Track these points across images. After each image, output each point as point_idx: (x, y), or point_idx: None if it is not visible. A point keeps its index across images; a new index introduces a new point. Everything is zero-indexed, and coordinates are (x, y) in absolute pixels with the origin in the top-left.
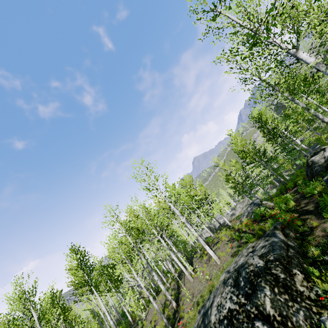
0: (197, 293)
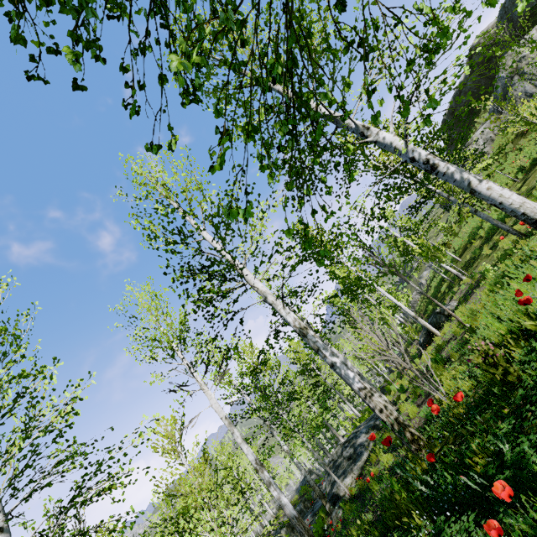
0: None
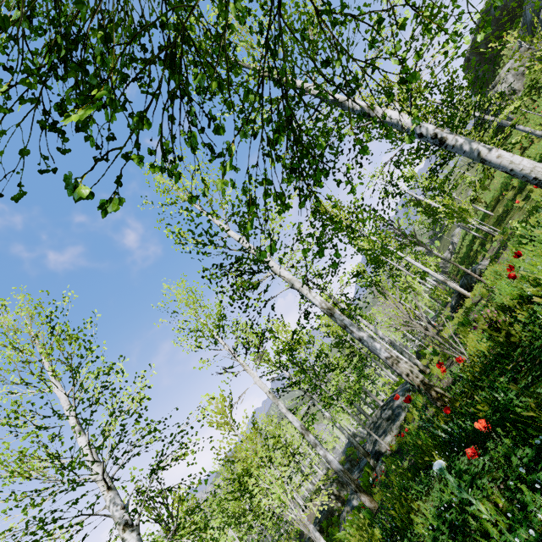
0: (313, 515)
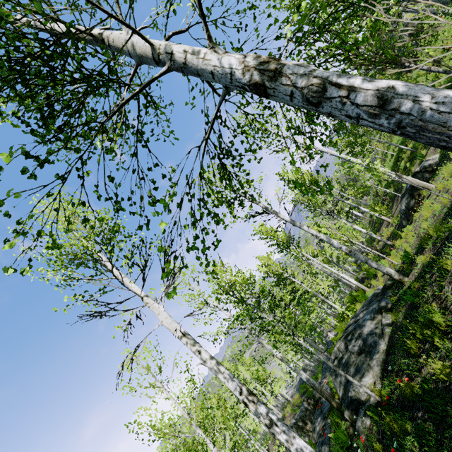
0: None
